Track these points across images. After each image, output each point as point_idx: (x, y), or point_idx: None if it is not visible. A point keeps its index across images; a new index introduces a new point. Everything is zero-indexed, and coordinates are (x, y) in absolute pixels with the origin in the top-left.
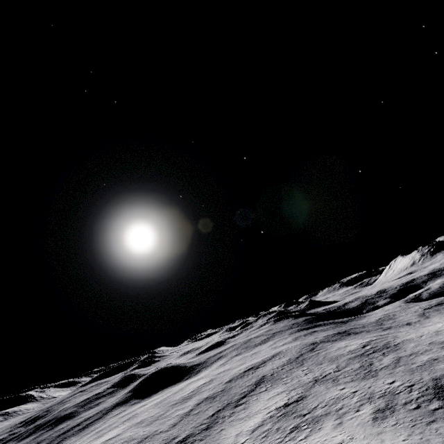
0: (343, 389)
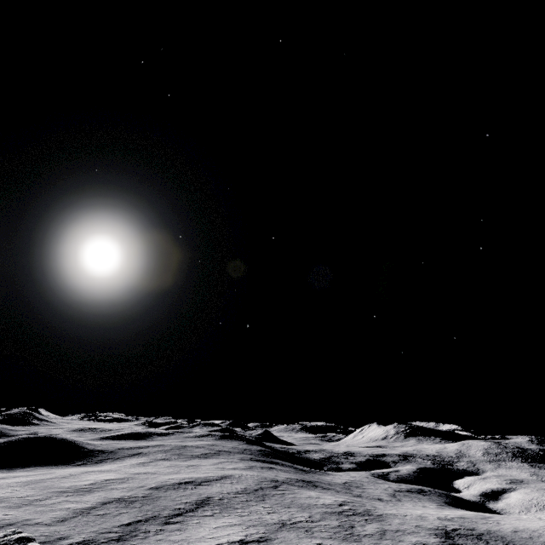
0: (320, 544)
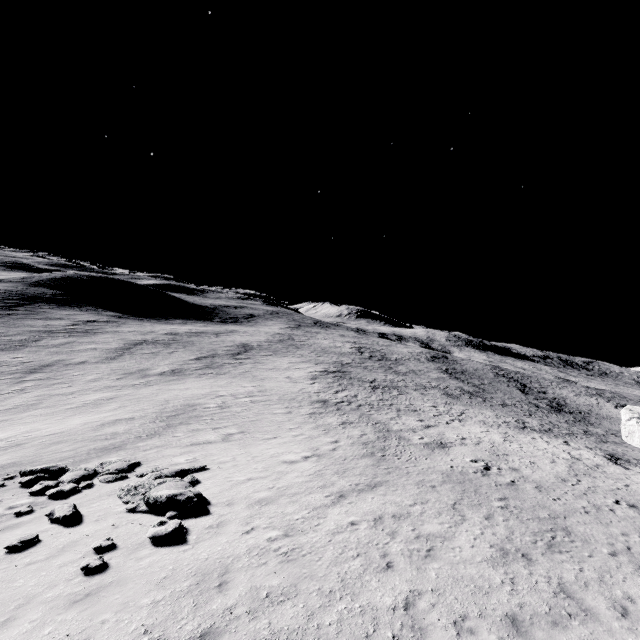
0: None
